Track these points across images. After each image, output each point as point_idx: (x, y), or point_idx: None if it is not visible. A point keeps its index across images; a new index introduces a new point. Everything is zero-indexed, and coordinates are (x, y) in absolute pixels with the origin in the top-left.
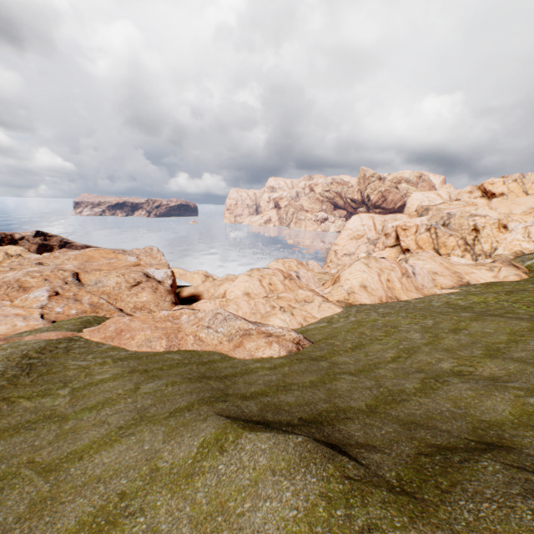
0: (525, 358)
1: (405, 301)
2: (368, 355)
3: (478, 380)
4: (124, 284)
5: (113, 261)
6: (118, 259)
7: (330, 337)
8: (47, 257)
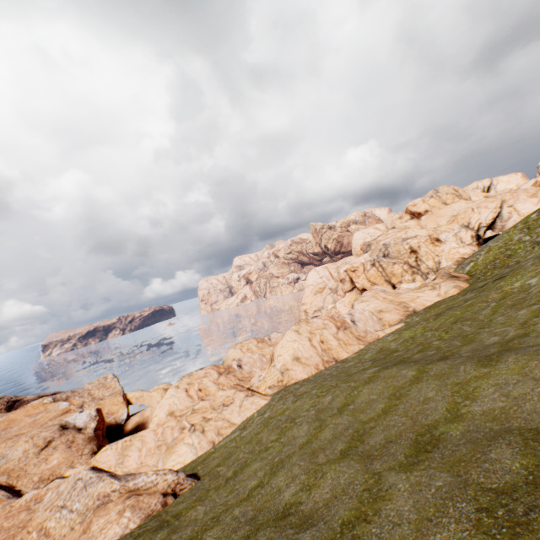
0: (375, 447)
1: (342, 361)
2: (232, 490)
3: (283, 532)
4: (32, 450)
5: (39, 417)
6: (48, 410)
7: (224, 460)
8: None
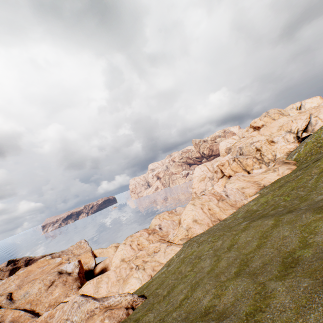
0: (257, 268)
1: (223, 220)
2: (169, 302)
3: None
4: (43, 288)
5: (45, 268)
6: (49, 263)
7: (160, 285)
8: (4, 282)
